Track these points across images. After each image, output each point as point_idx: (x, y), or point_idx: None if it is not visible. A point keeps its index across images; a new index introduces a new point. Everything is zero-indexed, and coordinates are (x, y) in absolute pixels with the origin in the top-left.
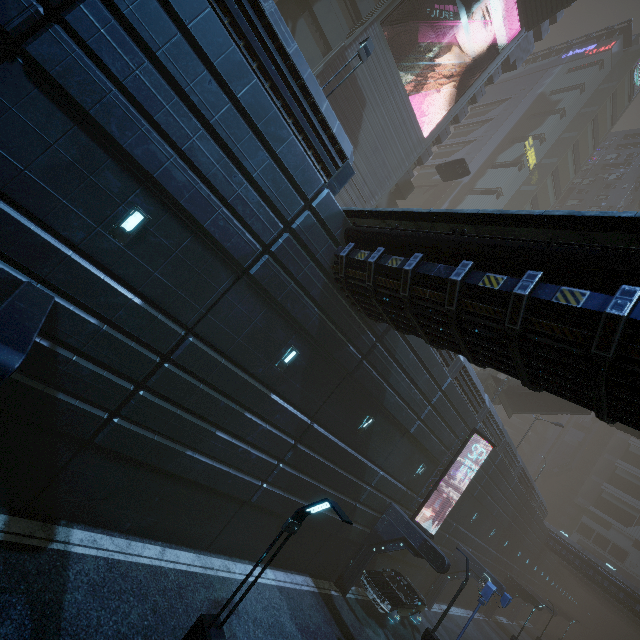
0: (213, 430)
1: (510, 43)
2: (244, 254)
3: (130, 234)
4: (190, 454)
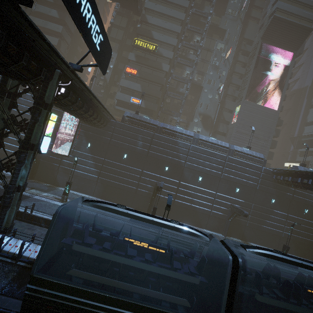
0: (265, 220)
1: (291, 60)
2: (255, 186)
3: (238, 192)
4: (263, 226)
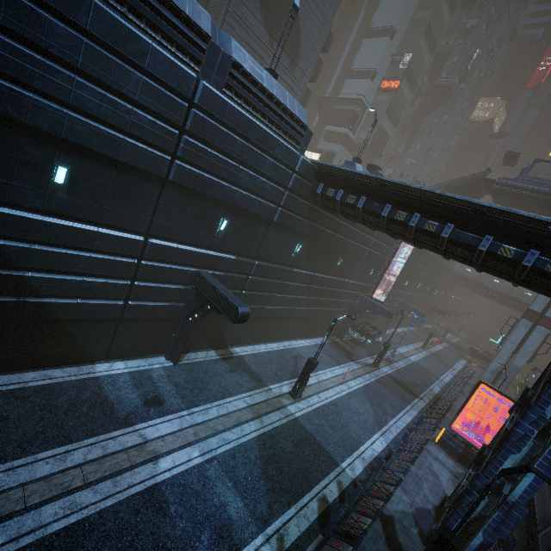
0: (273, 295)
1: None
2: (270, 214)
3: (223, 231)
4: (267, 308)
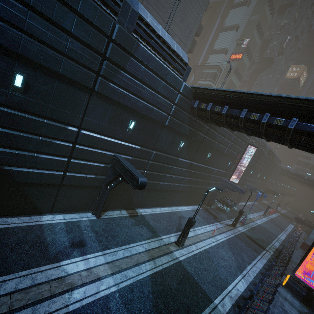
0: (165, 175)
1: None
2: (163, 120)
3: (132, 129)
4: (161, 183)
